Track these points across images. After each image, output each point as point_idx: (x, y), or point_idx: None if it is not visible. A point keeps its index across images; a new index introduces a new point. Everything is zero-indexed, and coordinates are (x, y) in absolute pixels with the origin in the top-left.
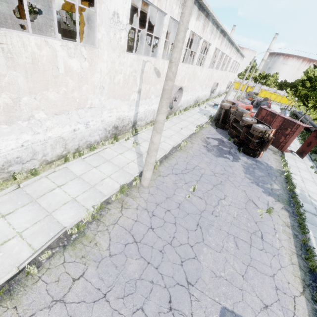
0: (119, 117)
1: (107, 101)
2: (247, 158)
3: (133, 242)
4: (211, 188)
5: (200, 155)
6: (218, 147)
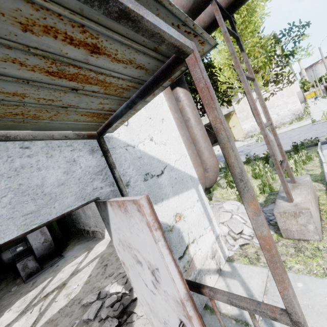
0: None
1: None
2: None
3: None
4: None
5: None
6: None
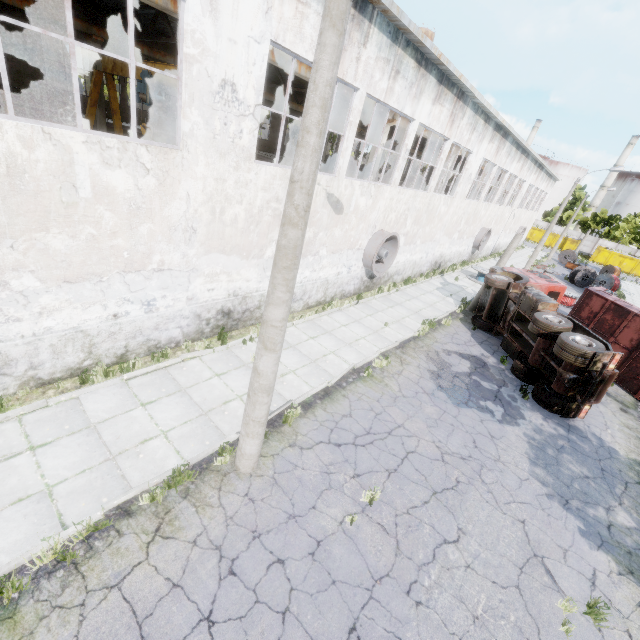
0: (234, 291)
1: (205, 259)
2: (545, 418)
3: None
4: (423, 501)
5: (417, 396)
6: (469, 380)
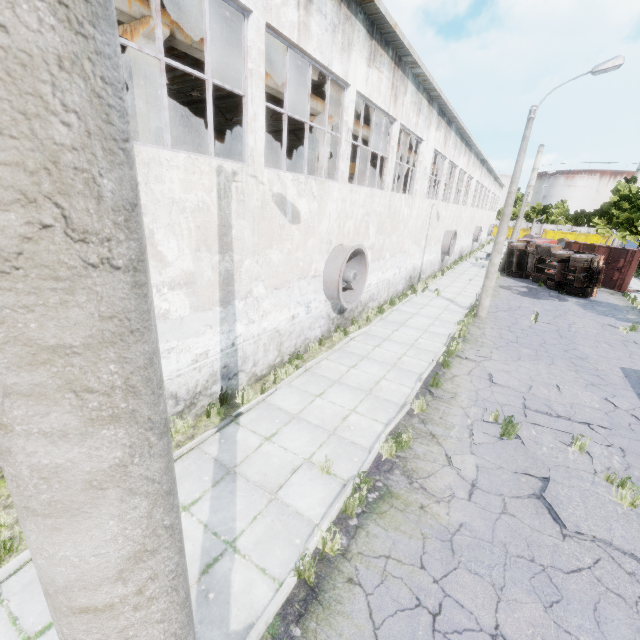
0: (413, 265)
1: (411, 247)
2: (577, 299)
3: (512, 342)
4: (553, 319)
5: (516, 299)
6: (531, 293)
